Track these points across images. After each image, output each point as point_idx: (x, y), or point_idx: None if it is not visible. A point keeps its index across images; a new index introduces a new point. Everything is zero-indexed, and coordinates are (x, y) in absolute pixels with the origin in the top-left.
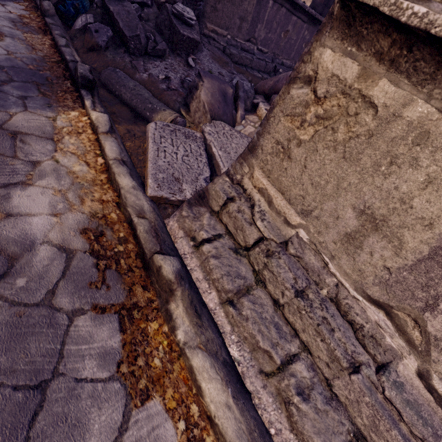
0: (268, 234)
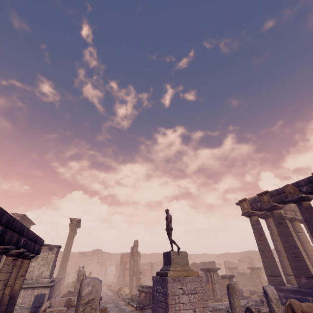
0: None
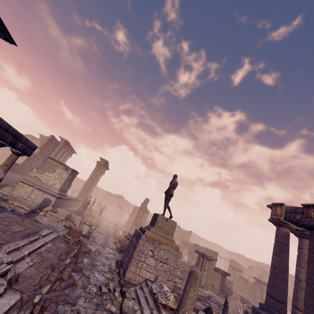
0: (17, 196)
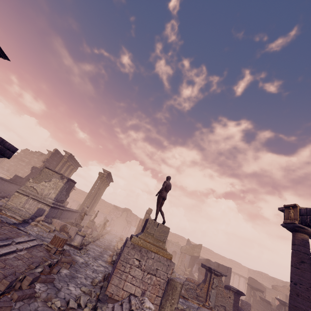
0: (11, 206)
